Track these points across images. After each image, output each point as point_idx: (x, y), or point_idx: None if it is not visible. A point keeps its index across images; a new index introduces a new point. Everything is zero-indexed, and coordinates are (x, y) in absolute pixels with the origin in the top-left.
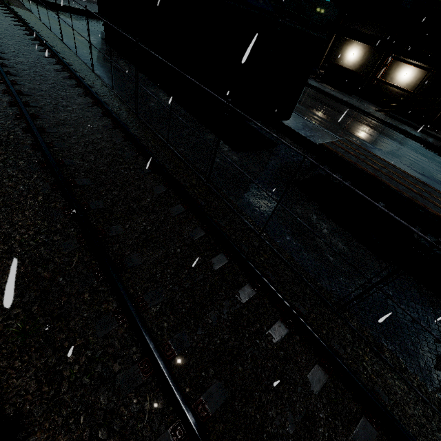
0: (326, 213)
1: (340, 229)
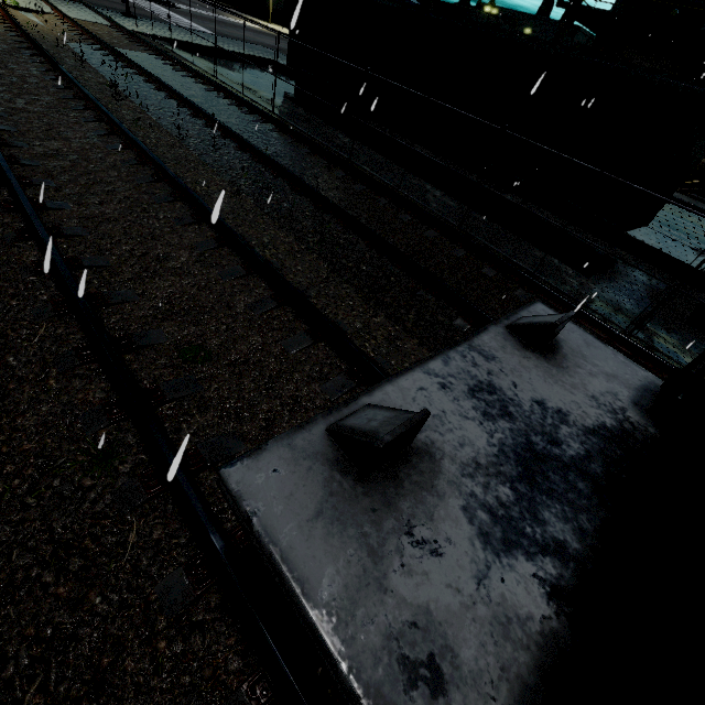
0: None
1: None
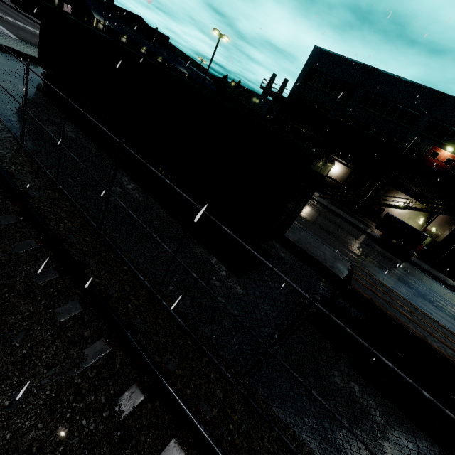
0: (361, 374)
1: (387, 403)
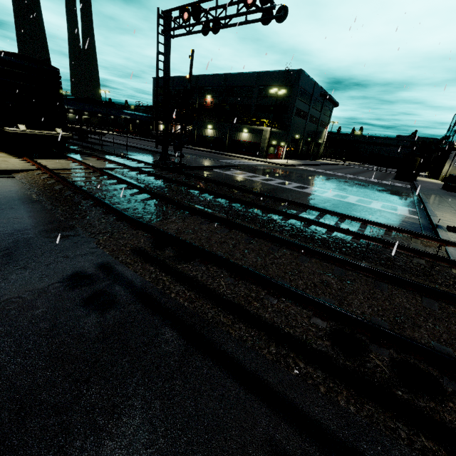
0: None
1: None
